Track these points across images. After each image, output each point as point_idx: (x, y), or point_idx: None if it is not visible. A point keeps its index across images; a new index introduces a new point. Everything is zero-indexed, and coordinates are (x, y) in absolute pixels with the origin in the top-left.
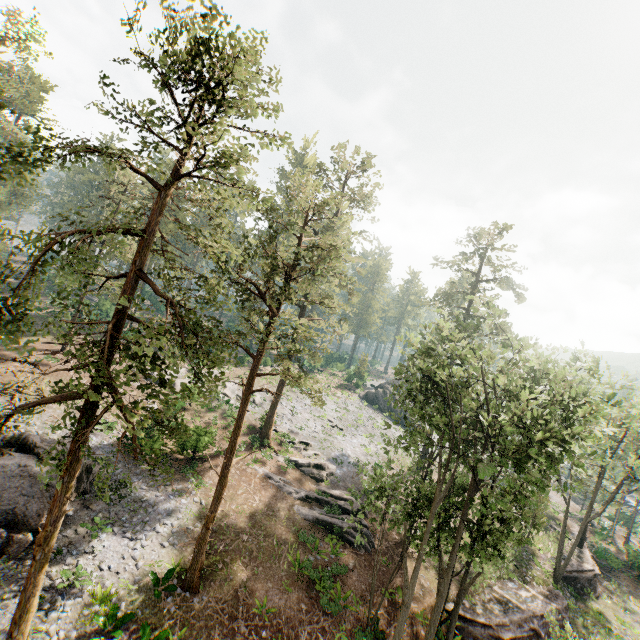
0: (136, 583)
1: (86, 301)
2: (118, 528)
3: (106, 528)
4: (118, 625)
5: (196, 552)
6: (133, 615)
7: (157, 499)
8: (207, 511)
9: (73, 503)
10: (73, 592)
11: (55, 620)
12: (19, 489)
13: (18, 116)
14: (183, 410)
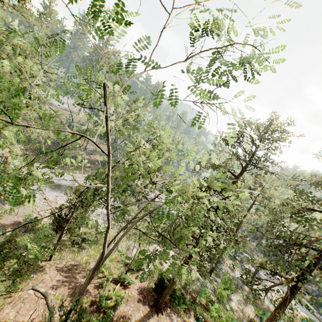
0: None
1: None
2: None
3: None
4: None
5: None
6: None
7: None
8: None
9: None
10: None
11: None
12: None
13: None
14: None
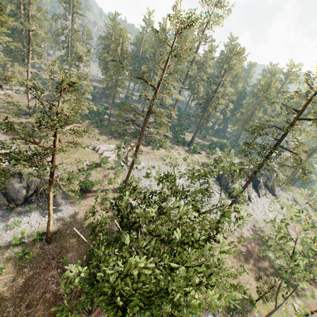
0: (34, 232)
1: (92, 108)
2: (42, 211)
3: (37, 210)
4: (20, 244)
5: (46, 232)
6: (25, 243)
7: (61, 204)
8: (75, 215)
9: (36, 197)
10: (17, 227)
11: (8, 234)
12: (12, 190)
13: (72, 15)
14: (98, 167)
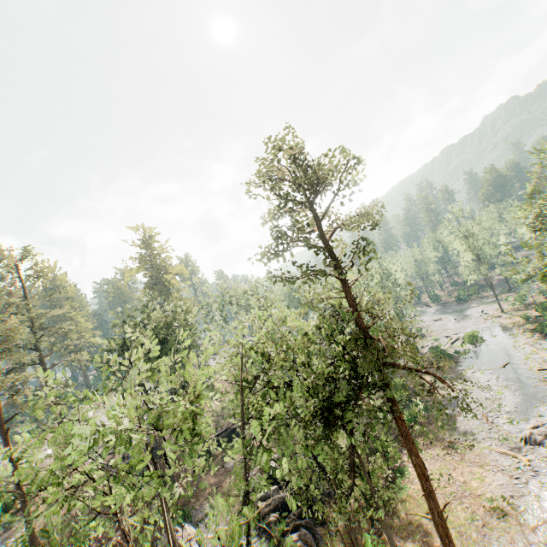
0: None
1: None
2: None
3: None
4: None
5: (30, 540)
6: None
7: None
8: (37, 526)
9: None
10: None
11: None
12: None
13: None
14: None
